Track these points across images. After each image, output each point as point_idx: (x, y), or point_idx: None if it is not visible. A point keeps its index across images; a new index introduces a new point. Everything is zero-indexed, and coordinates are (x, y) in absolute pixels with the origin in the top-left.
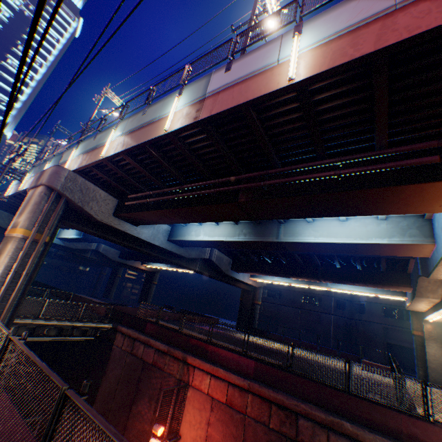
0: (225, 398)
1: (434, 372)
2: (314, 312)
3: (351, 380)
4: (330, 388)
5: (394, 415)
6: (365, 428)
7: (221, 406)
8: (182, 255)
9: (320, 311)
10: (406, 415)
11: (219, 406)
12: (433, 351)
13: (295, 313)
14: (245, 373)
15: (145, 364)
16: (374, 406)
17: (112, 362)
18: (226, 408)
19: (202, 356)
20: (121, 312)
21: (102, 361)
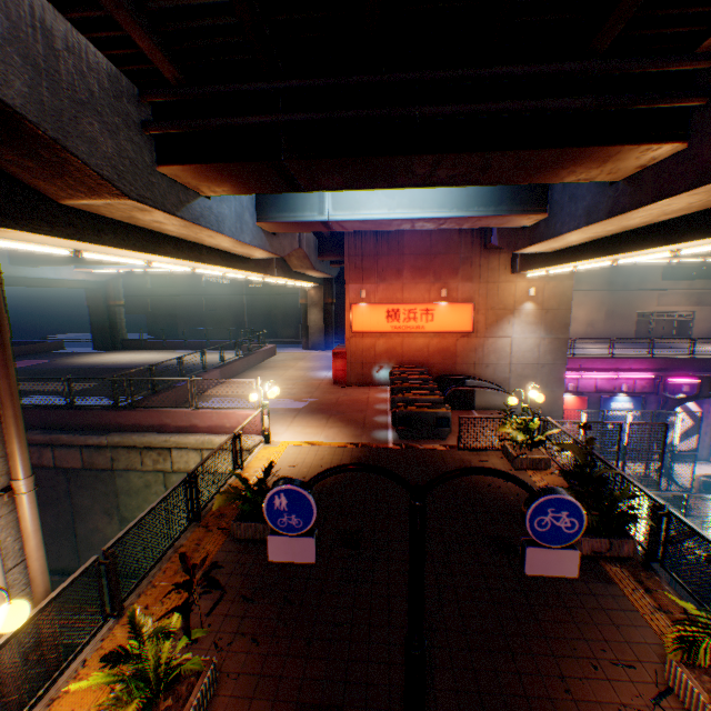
0: None
1: (315, 337)
2: (224, 297)
3: (72, 396)
4: (54, 410)
5: (107, 414)
6: (82, 434)
7: None
8: None
9: (230, 294)
10: (115, 411)
11: None
12: (315, 317)
13: (200, 304)
14: None
15: None
16: (92, 412)
17: None
18: None
19: None
20: None
21: None
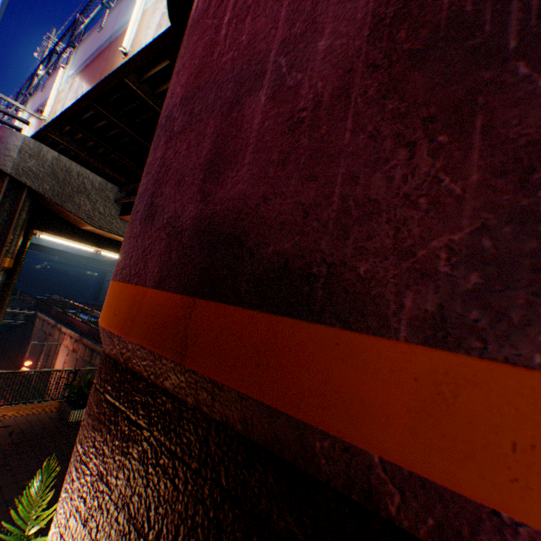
0: (74, 348)
1: None
2: None
3: None
4: None
5: None
6: None
7: (71, 352)
8: (96, 258)
9: None
10: None
11: (71, 353)
12: None
13: None
14: (85, 334)
15: (47, 335)
16: None
17: (34, 337)
18: (73, 353)
19: (72, 327)
20: (43, 303)
21: (29, 337)
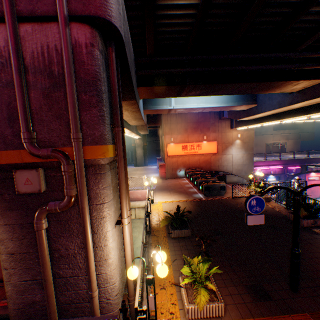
0: None
1: (139, 160)
2: None
3: None
4: None
5: None
6: None
7: None
8: None
9: None
10: None
11: None
12: (139, 152)
13: None
14: None
15: None
16: None
17: None
18: None
19: None
20: None
21: None
